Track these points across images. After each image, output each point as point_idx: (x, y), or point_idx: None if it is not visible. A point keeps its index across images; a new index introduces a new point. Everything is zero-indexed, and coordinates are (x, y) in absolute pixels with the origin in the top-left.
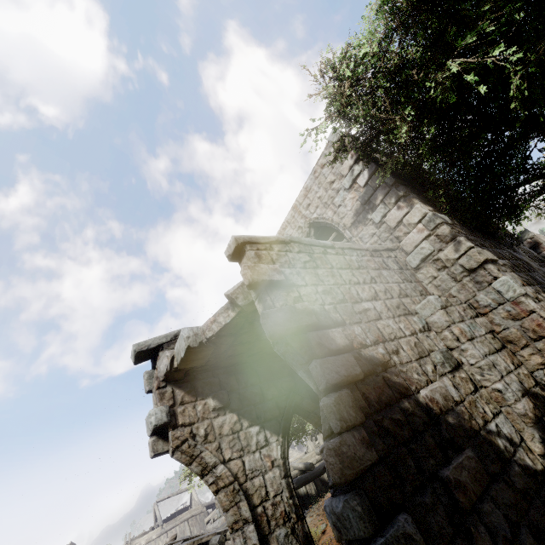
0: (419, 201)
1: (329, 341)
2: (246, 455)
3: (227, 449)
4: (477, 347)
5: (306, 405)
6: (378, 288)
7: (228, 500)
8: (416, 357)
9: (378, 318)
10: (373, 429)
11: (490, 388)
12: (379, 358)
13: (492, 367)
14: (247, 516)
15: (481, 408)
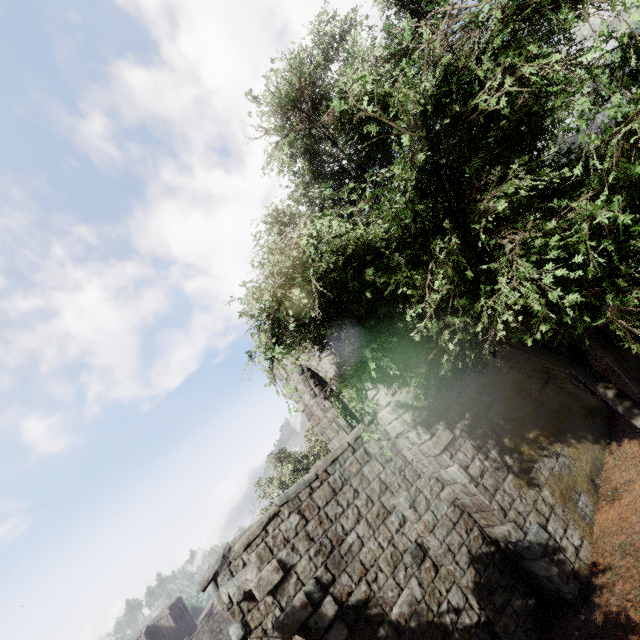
0: (383, 384)
1: (323, 618)
2: None
3: None
4: (437, 536)
5: None
6: (360, 502)
7: None
8: (392, 570)
9: (361, 548)
10: None
11: (447, 567)
12: (362, 599)
13: (447, 552)
14: None
15: (438, 592)
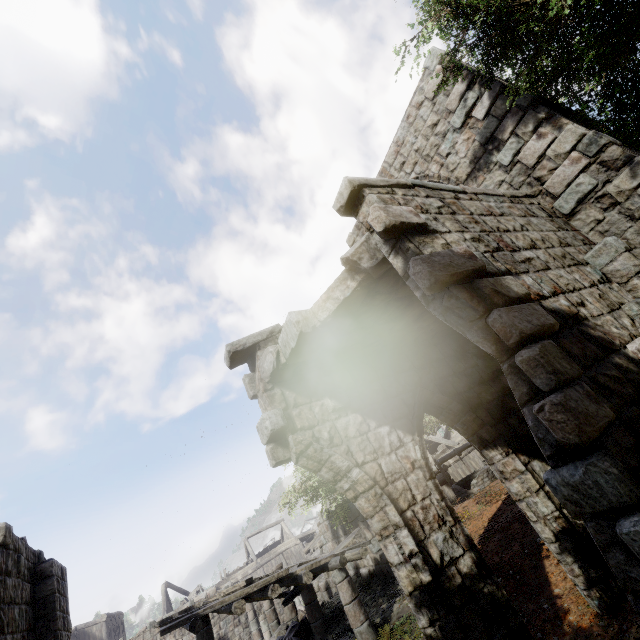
0: (570, 121)
1: (505, 288)
2: (381, 457)
3: (358, 452)
4: None
5: (438, 401)
6: (533, 236)
7: (371, 506)
8: (607, 310)
9: (546, 268)
10: (590, 386)
11: None
12: (565, 311)
13: None
14: (397, 521)
15: None
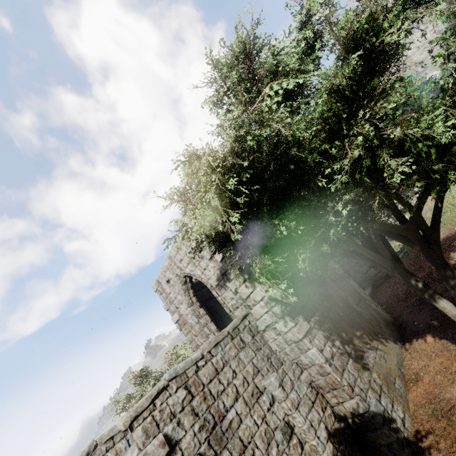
0: (259, 283)
1: None
2: None
3: None
4: (301, 413)
5: None
6: (238, 382)
7: None
8: (266, 447)
9: (240, 425)
10: None
11: (310, 443)
12: None
13: (310, 427)
14: None
15: None
